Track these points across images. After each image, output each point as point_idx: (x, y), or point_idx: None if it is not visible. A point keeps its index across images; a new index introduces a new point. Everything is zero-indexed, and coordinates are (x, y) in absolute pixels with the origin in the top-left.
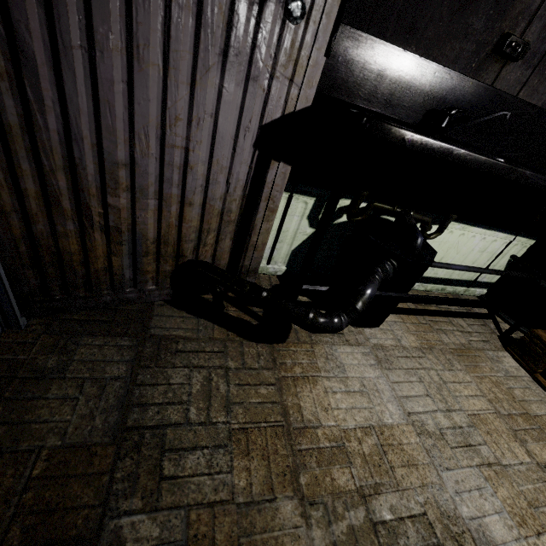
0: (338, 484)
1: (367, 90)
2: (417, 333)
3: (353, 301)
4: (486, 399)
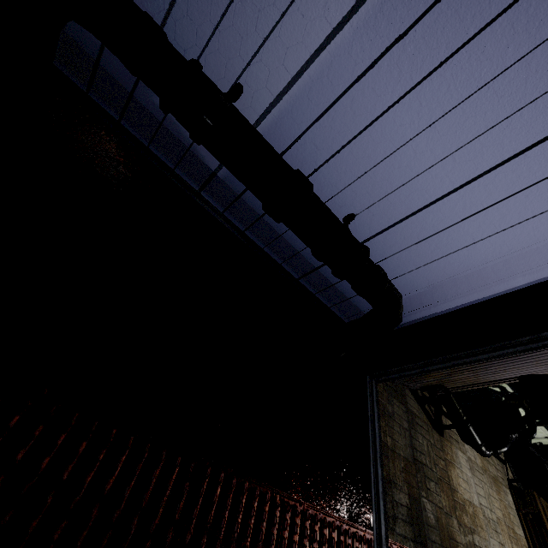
0: (465, 521)
1: None
2: (481, 458)
3: (499, 449)
4: (502, 513)
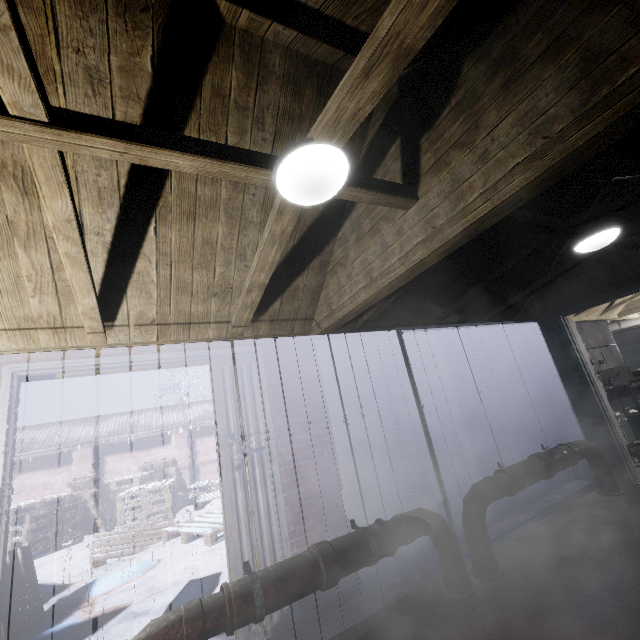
0: None
1: None
2: None
3: None
4: None
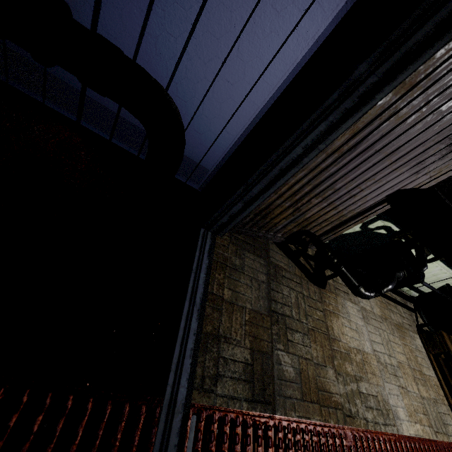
0: (347, 370)
1: (448, 178)
2: (380, 308)
3: (382, 288)
4: (406, 357)
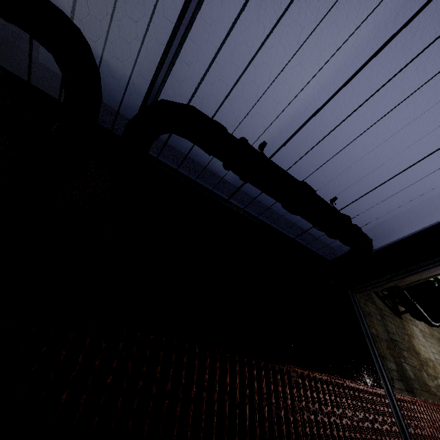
0: (430, 372)
1: None
2: (427, 328)
3: None
4: None
